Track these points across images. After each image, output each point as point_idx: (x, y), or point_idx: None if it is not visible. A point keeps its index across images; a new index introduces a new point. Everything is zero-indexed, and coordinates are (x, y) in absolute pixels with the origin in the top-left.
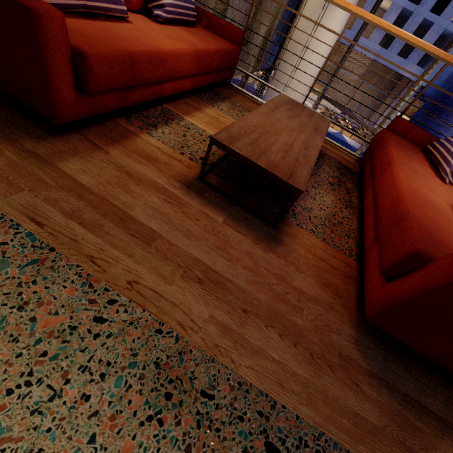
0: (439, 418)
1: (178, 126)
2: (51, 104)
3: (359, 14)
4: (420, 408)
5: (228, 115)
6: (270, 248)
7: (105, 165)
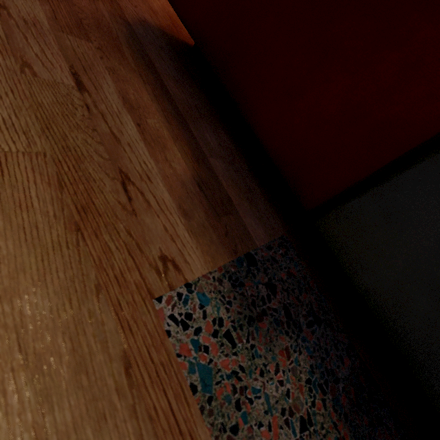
0: (164, 88)
1: None
2: None
3: None
4: (151, 68)
5: None
6: None
7: None
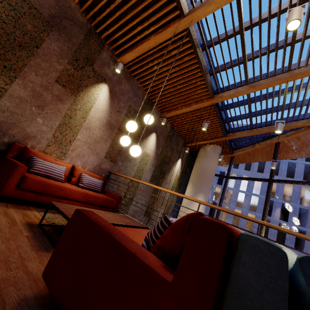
0: None
1: (59, 215)
2: (3, 187)
3: (161, 189)
4: None
5: None
6: (37, 250)
7: (1, 209)
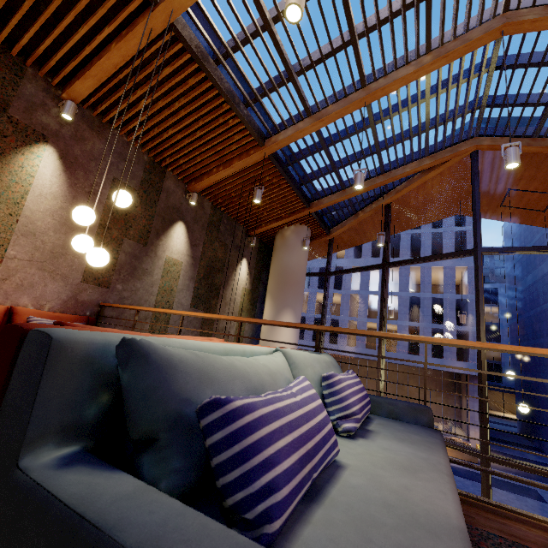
0: None
1: None
2: None
3: (184, 314)
4: None
5: None
6: None
7: None
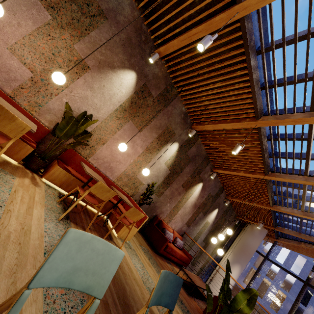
0: None
1: (172, 266)
2: (160, 249)
3: (221, 267)
4: None
5: (183, 273)
6: (187, 295)
7: (162, 261)
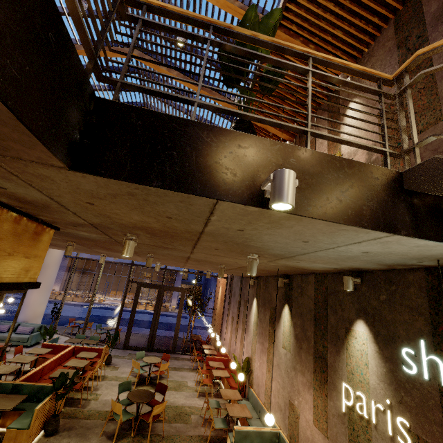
0: None
1: None
2: None
3: None
4: None
5: None
6: None
7: None
